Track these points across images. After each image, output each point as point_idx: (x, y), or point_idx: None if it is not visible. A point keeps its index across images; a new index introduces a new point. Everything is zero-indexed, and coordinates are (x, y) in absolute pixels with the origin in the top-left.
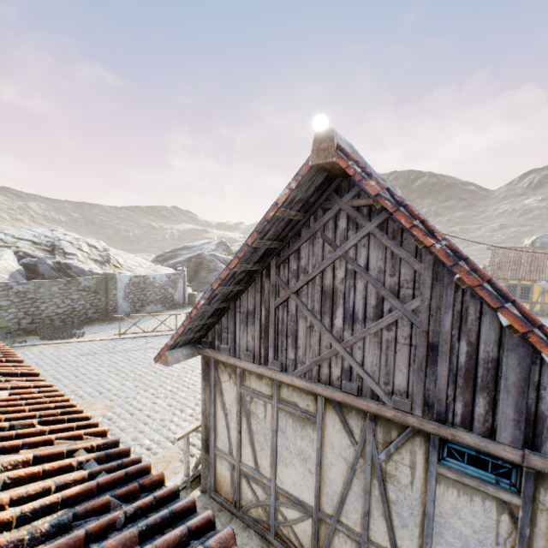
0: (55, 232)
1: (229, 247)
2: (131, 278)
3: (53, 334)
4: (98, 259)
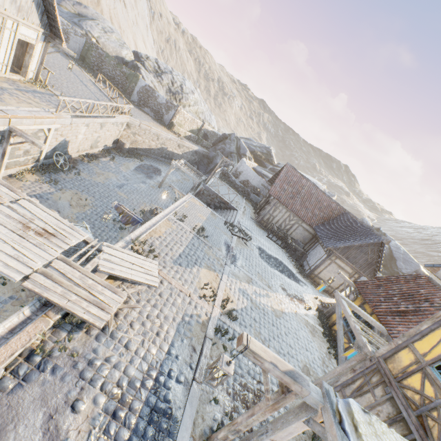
0: (181, 76)
1: (271, 155)
2: (146, 85)
3: (90, 72)
4: (171, 90)
